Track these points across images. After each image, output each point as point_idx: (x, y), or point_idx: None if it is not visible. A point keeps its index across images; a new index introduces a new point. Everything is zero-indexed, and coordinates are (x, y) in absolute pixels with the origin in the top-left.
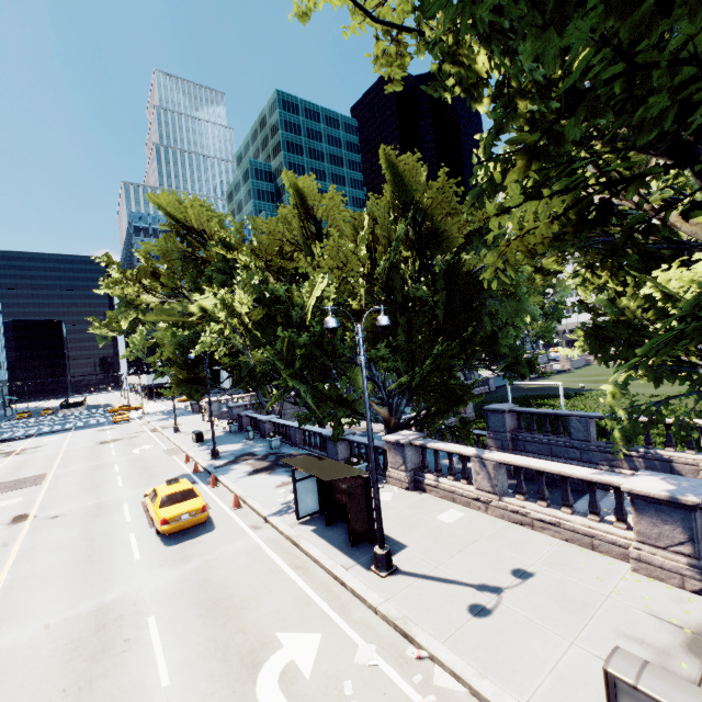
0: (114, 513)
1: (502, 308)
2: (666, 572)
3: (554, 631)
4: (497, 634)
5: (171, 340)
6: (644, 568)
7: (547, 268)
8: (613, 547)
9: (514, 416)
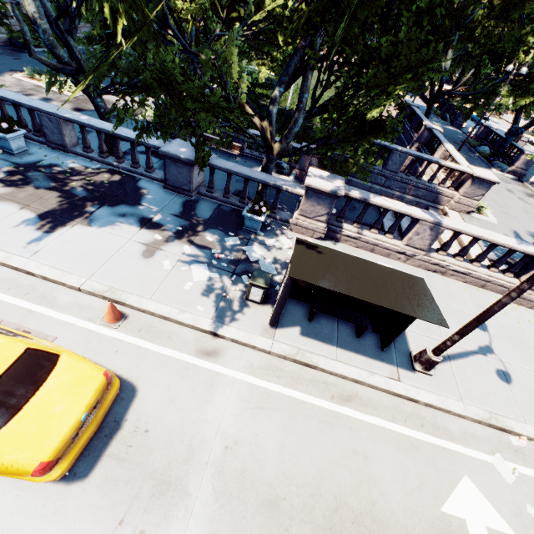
0: None
1: None
2: (529, 302)
3: None
4: (530, 393)
5: None
6: (517, 300)
7: None
8: (498, 287)
9: None
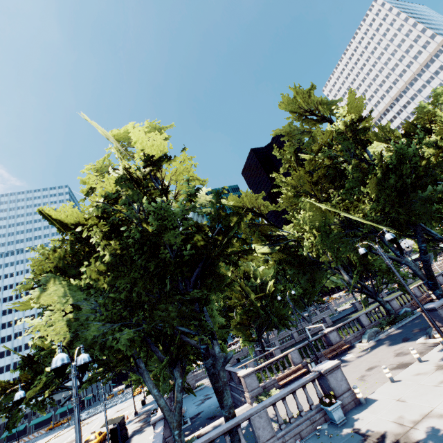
0: None
1: None
2: None
3: None
4: None
5: None
6: None
7: None
8: None
9: None
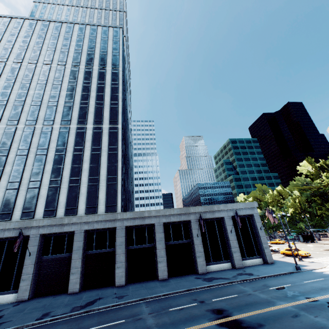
0: None
1: None
2: None
3: None
4: None
5: None
6: None
7: None
8: None
9: None
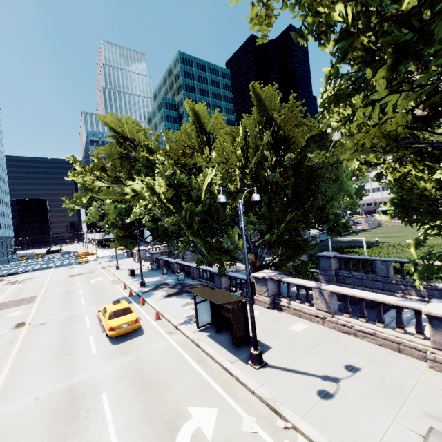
0: (79, 322)
1: (330, 189)
2: None
3: (379, 411)
4: (339, 412)
5: (114, 211)
6: (438, 366)
7: (370, 160)
8: (414, 351)
9: (337, 260)
